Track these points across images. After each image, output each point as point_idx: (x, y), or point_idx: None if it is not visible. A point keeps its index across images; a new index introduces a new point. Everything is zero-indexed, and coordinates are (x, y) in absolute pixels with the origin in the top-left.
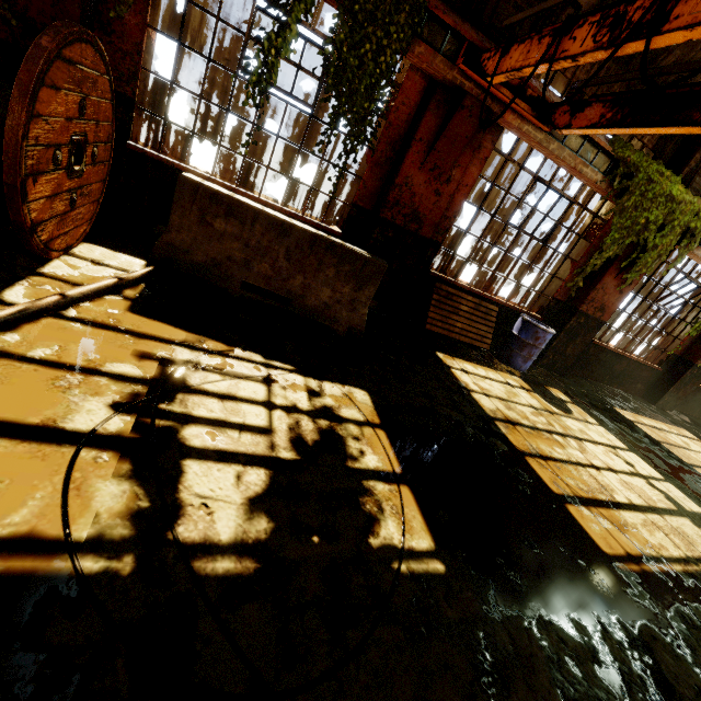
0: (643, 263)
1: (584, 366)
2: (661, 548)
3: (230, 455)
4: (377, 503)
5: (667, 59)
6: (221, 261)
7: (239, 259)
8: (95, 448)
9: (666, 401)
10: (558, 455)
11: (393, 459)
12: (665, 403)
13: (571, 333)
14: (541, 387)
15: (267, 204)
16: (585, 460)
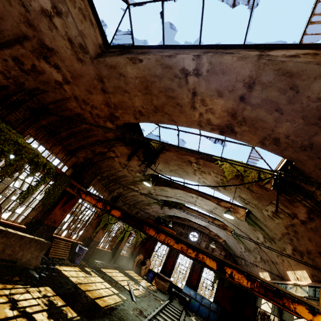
0: (108, 227)
1: (93, 256)
2: (111, 302)
3: (38, 311)
4: (65, 311)
5: (112, 187)
6: None
7: (1, 250)
8: (18, 318)
9: (113, 261)
10: (91, 289)
11: (63, 301)
12: (112, 262)
13: (91, 247)
14: (83, 268)
15: (1, 221)
16: (97, 288)
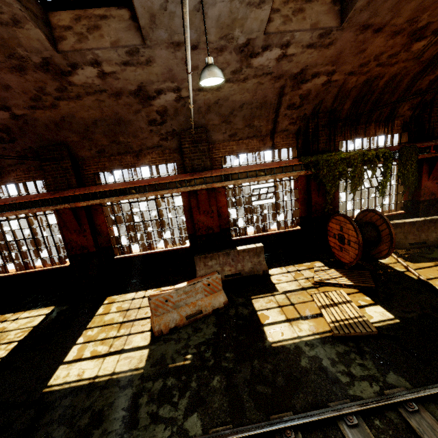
0: None
1: None
2: None
3: None
4: None
5: None
6: (399, 241)
7: (403, 238)
8: None
9: None
10: None
11: None
12: None
13: None
14: None
15: None
16: None
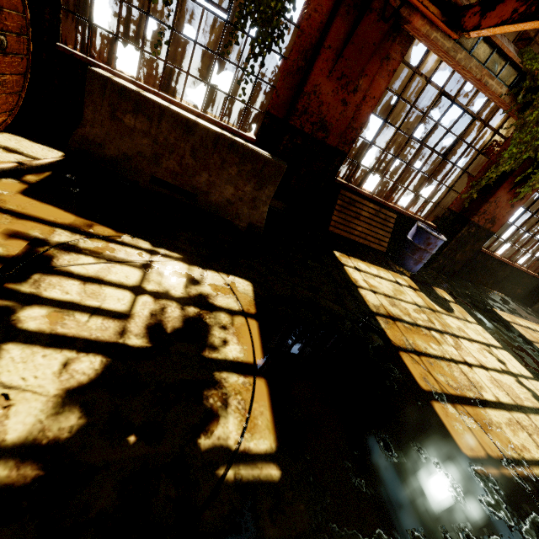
0: (537, 178)
1: (471, 271)
2: (523, 449)
3: (67, 339)
4: (223, 397)
5: None
6: (132, 156)
7: (148, 154)
8: None
9: None
10: (432, 351)
11: (258, 350)
12: None
13: (461, 241)
14: (428, 287)
15: (187, 109)
16: (459, 357)
